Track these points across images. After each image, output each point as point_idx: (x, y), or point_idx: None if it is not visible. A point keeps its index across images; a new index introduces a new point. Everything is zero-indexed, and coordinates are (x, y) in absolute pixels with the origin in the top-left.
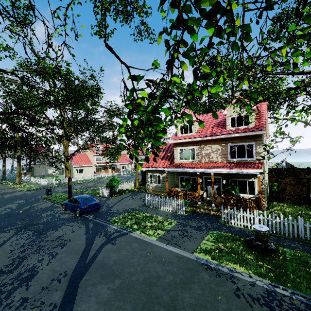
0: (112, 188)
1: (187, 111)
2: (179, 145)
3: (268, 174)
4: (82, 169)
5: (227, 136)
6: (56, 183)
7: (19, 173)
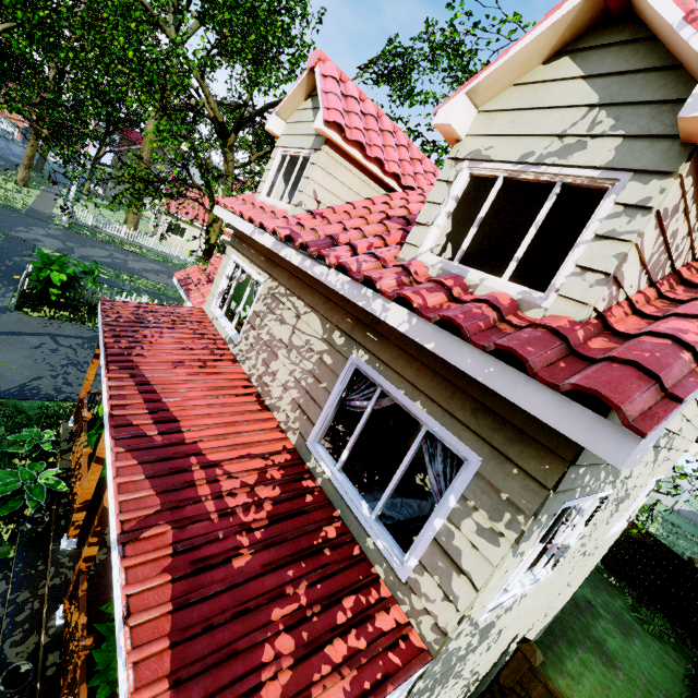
0: (47, 285)
1: (323, 67)
2: (239, 242)
3: (622, 543)
4: (186, 229)
5: (350, 294)
6: (81, 223)
7: (30, 159)
